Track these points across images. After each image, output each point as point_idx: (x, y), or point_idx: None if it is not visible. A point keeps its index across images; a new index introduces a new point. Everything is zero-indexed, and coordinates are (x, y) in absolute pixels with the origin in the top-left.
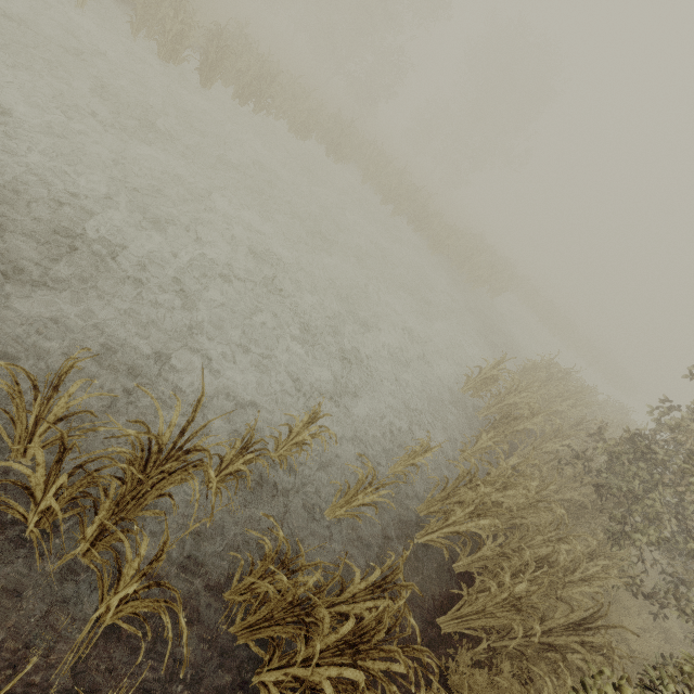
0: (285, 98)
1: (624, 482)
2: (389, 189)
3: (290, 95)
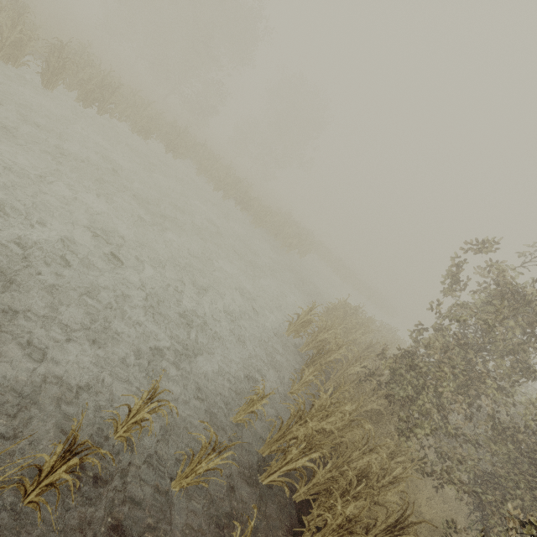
0: (127, 105)
1: (404, 390)
2: (219, 179)
3: (131, 104)
